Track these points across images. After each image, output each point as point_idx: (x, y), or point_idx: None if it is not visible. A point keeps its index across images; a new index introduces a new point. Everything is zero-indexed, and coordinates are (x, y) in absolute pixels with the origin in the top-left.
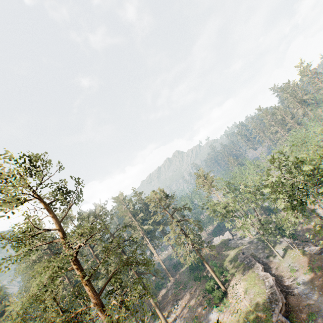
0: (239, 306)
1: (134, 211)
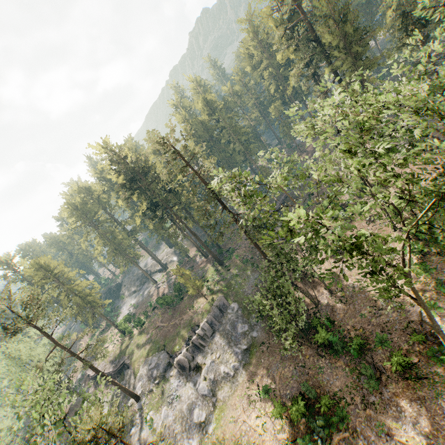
0: (108, 342)
1: (128, 177)
